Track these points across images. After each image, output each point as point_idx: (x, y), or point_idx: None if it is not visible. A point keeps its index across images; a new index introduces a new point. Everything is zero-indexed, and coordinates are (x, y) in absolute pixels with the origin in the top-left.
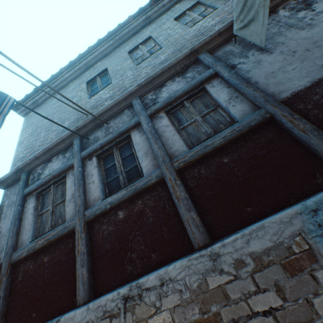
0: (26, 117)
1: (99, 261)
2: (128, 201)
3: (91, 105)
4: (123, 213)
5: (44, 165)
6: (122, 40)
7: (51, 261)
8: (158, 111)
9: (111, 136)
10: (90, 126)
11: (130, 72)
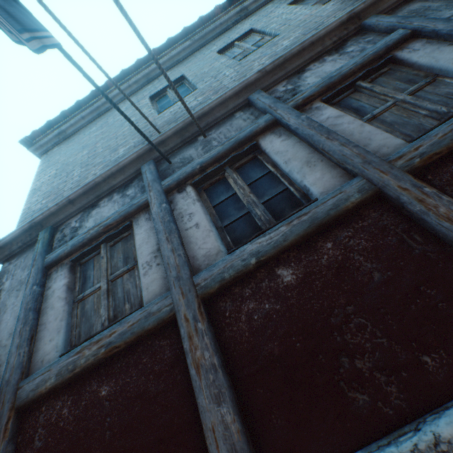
0: (45, 156)
1: (256, 385)
2: (297, 246)
3: (164, 120)
4: (291, 271)
5: (84, 214)
6: (205, 40)
7: (118, 394)
8: (310, 101)
9: (221, 148)
10: (172, 143)
11: (229, 70)
